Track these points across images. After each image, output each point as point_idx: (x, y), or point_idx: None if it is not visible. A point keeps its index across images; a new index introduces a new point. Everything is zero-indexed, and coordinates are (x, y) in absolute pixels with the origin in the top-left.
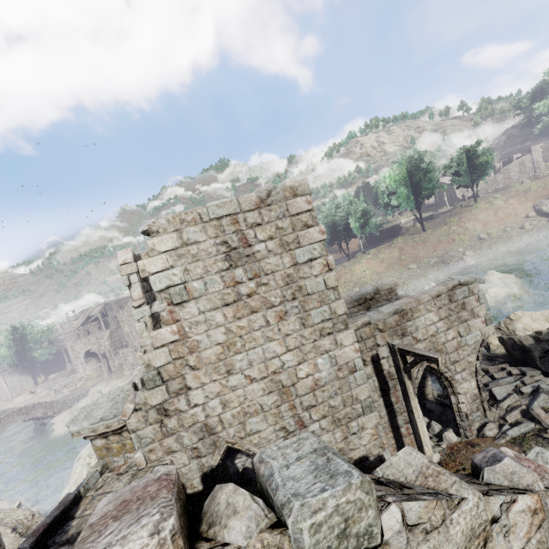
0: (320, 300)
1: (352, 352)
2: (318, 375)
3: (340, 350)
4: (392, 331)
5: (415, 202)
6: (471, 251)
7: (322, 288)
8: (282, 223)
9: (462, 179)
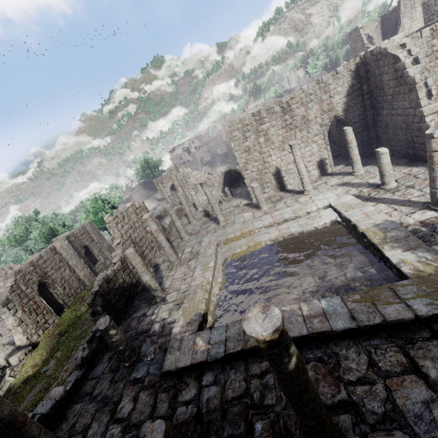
0: None
1: None
2: None
3: None
4: None
5: None
6: None
7: None
8: None
9: None
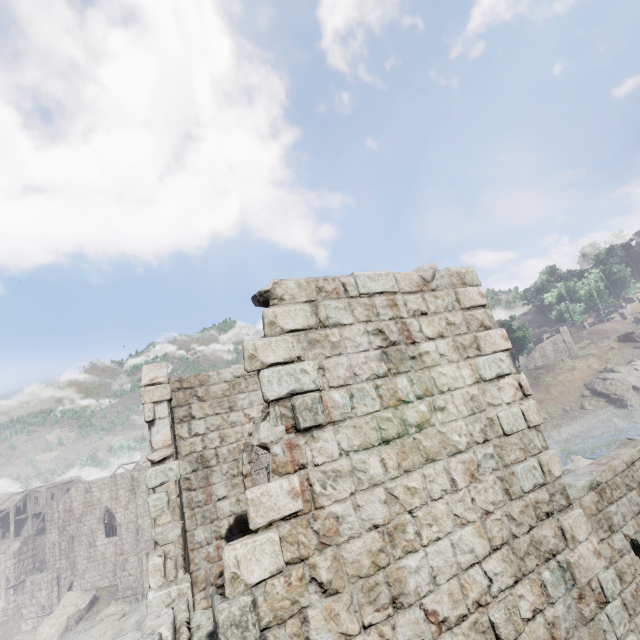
0: (522, 447)
1: (592, 555)
2: (551, 611)
3: (572, 551)
4: (595, 521)
5: None
6: None
7: (522, 425)
8: (453, 317)
9: None
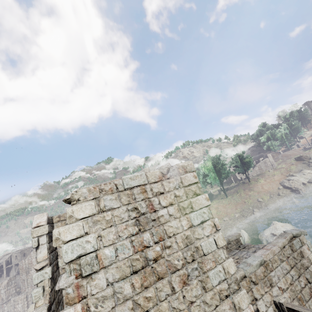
0: (214, 260)
1: None
2: None
3: None
4: (262, 283)
5: (219, 181)
6: (257, 209)
7: (214, 248)
8: (178, 192)
9: (240, 169)
